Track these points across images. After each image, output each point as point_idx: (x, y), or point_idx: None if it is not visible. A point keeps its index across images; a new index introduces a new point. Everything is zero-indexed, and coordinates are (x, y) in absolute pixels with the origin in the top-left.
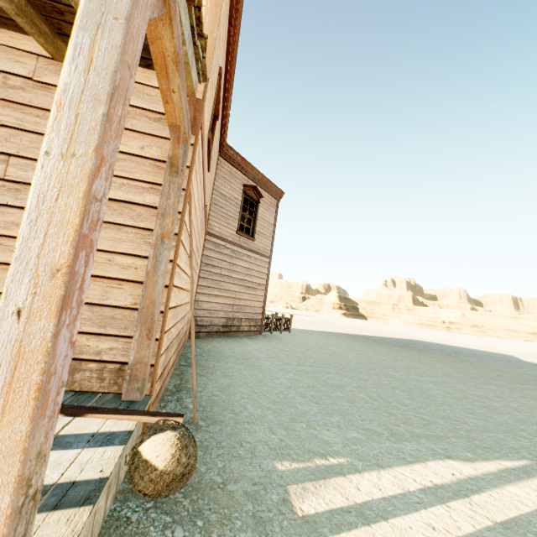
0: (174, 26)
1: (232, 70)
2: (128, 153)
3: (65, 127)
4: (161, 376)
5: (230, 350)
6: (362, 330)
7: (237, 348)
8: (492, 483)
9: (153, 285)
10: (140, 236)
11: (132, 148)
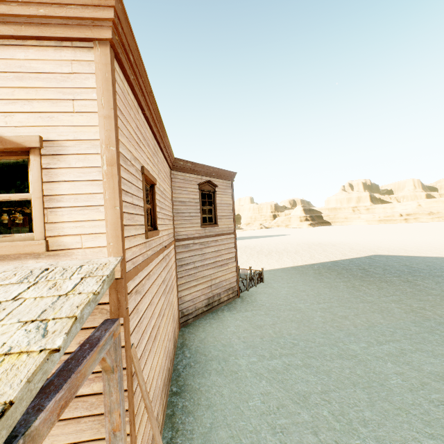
0: (38, 443)
1: (159, 124)
2: (69, 352)
3: None
4: None
5: (213, 343)
6: (326, 250)
7: (219, 337)
8: None
9: None
10: (97, 421)
11: (70, 346)
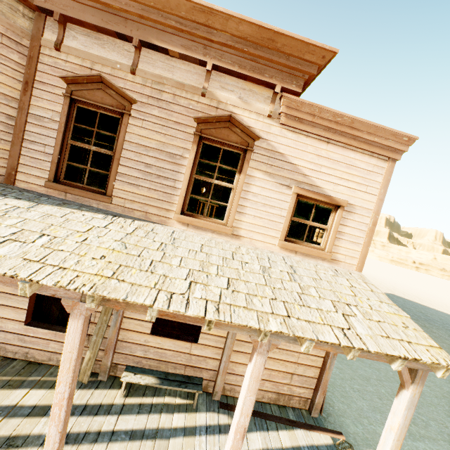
0: None
1: None
2: None
3: (398, 433)
4: None
5: None
6: None
7: None
8: None
9: (328, 374)
10: None
11: None
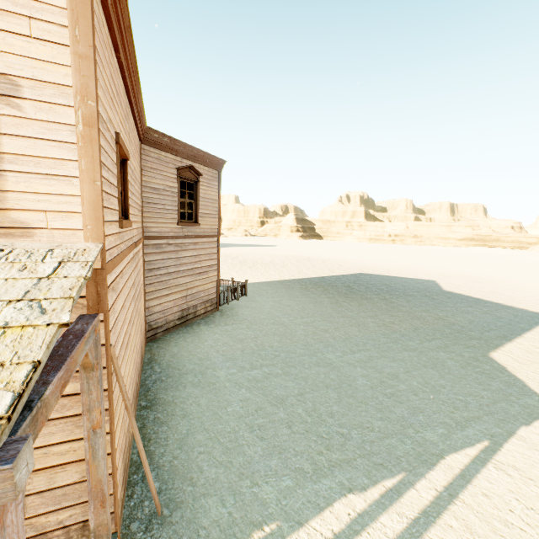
0: (49, 411)
1: (135, 75)
2: None
3: None
4: (123, 478)
5: (188, 357)
6: (315, 266)
7: (195, 351)
8: (373, 516)
9: (96, 469)
10: (70, 423)
11: None
